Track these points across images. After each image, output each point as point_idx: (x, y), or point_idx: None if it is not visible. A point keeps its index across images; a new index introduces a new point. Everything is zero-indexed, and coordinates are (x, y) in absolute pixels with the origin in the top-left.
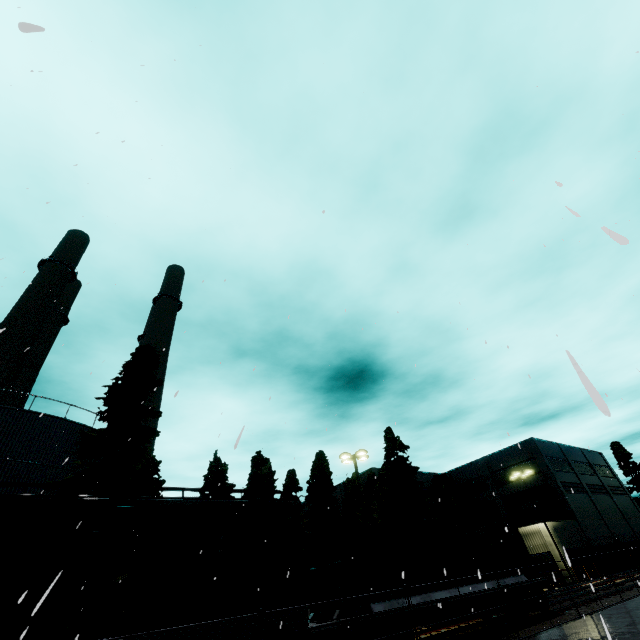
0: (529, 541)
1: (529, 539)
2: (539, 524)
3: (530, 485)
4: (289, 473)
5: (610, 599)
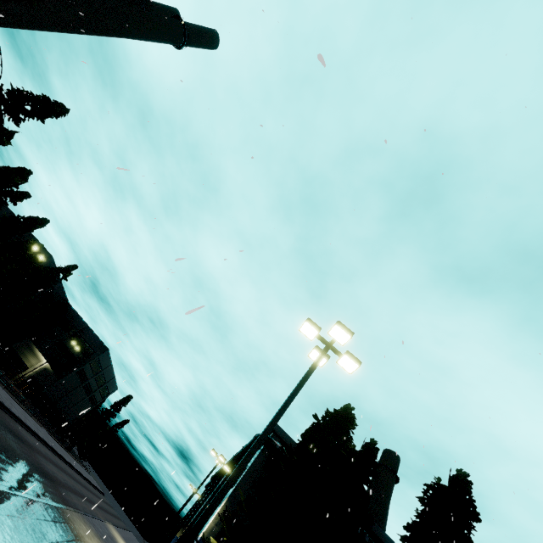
0: (32, 358)
1: (34, 357)
2: (46, 360)
3: (76, 354)
4: (26, 193)
5: (2, 385)
